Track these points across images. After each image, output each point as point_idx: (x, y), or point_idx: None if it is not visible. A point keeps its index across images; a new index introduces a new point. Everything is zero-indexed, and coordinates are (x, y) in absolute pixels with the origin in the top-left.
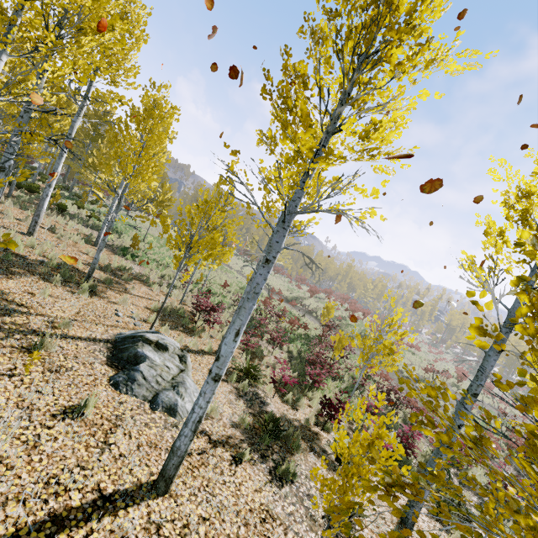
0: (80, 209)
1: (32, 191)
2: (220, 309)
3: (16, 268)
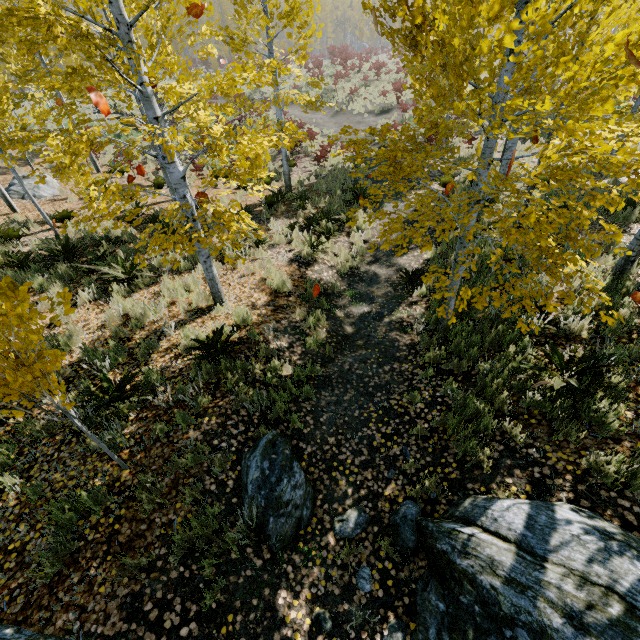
0: None
1: None
2: None
3: None
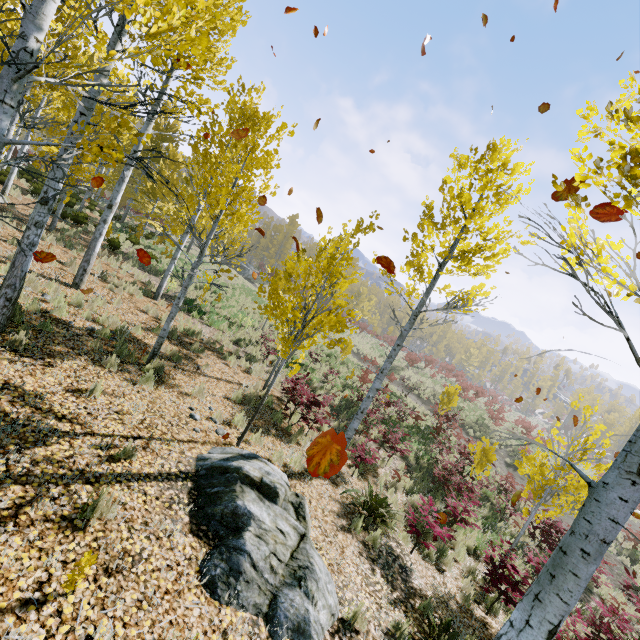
0: (134, 246)
1: (79, 222)
2: (326, 404)
3: (56, 346)
